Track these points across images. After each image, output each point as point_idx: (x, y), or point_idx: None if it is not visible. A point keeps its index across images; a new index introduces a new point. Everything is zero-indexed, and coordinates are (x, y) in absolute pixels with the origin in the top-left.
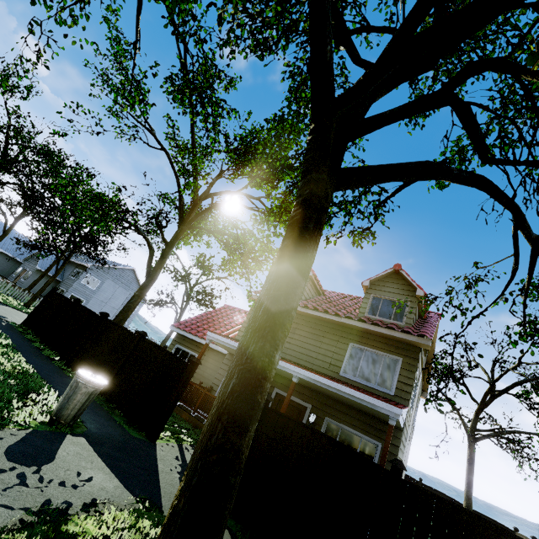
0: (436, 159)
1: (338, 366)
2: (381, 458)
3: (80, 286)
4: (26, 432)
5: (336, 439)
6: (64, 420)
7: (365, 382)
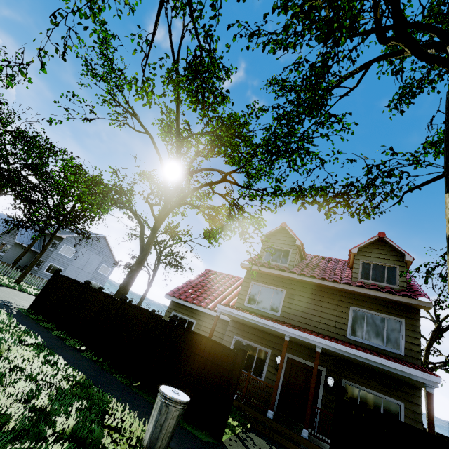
0: (427, 142)
1: (343, 329)
2: (429, 427)
3: (58, 256)
4: None
5: (357, 400)
6: None
7: (373, 344)
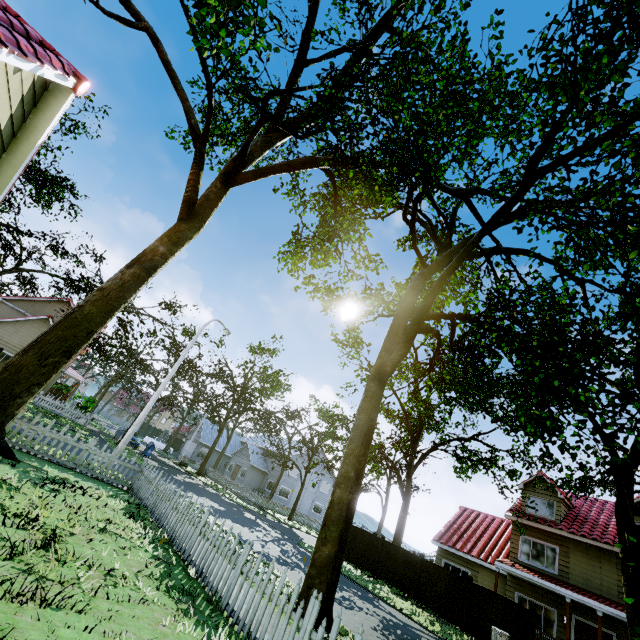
0: None
1: None
2: None
3: (286, 477)
4: None
5: None
6: None
7: None
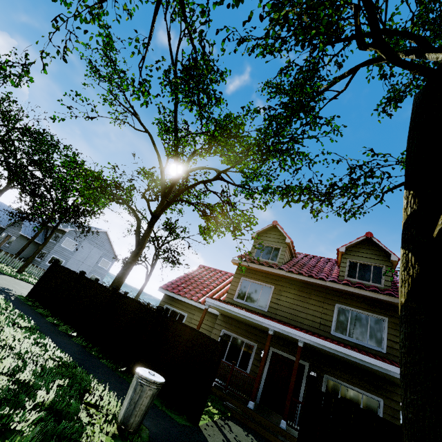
0: None
1: (328, 326)
2: None
3: (60, 249)
4: None
5: (338, 395)
6: (132, 428)
7: (356, 341)
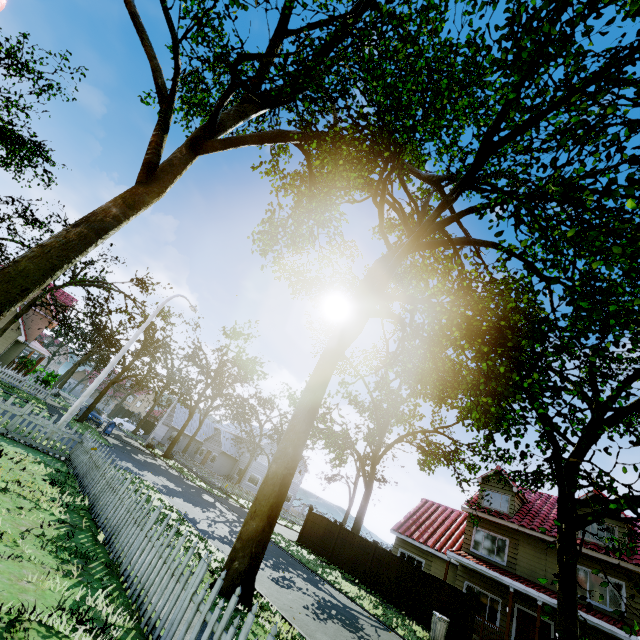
0: None
1: None
2: None
3: (257, 464)
4: None
5: None
6: None
7: (597, 603)
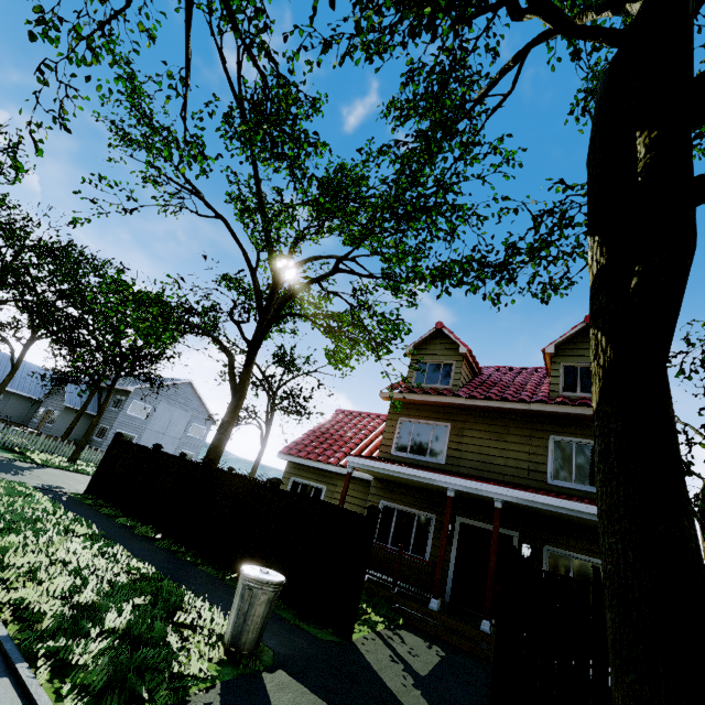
0: None
1: (541, 472)
2: None
3: (126, 418)
4: (217, 691)
5: (568, 574)
6: (246, 650)
7: (588, 488)
